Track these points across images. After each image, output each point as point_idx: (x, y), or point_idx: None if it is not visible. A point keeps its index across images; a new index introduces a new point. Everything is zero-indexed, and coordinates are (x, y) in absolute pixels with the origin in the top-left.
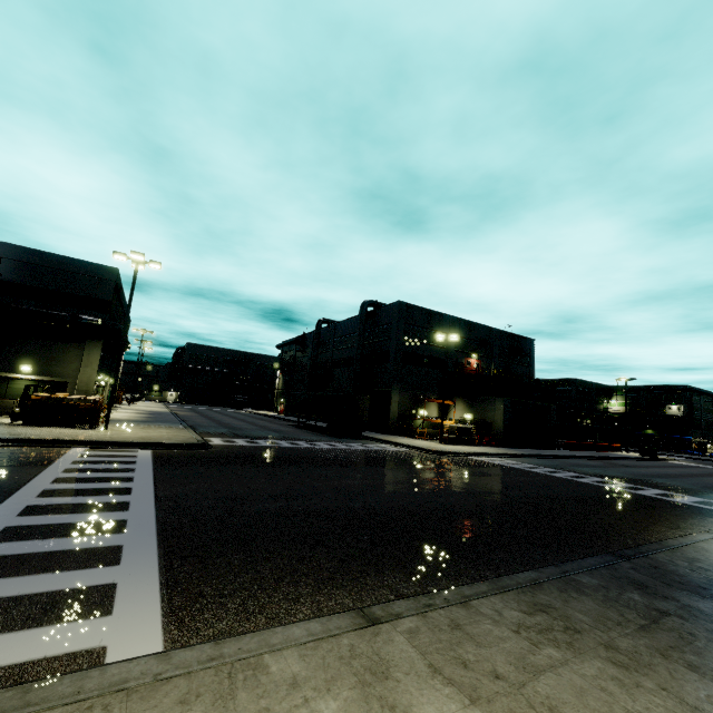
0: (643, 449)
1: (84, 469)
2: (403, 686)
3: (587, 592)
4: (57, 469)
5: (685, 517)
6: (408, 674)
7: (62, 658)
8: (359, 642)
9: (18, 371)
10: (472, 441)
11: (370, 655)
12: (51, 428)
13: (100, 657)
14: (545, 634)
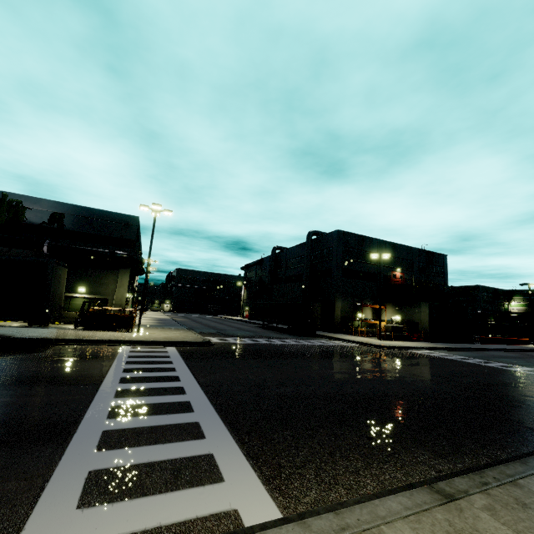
0: None
1: (138, 362)
2: None
3: None
4: (121, 362)
5: None
6: None
7: (210, 519)
8: (451, 517)
9: (76, 292)
10: (405, 337)
11: (471, 531)
12: (103, 331)
13: (238, 519)
14: None
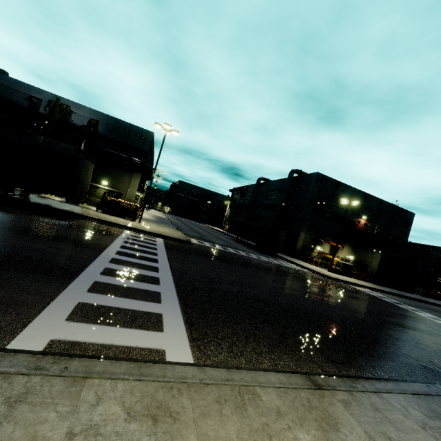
0: None
1: (133, 243)
2: (350, 440)
3: None
4: (121, 240)
5: None
6: (351, 433)
7: (145, 350)
8: (312, 398)
9: (101, 184)
10: (352, 275)
11: (322, 410)
12: (115, 217)
13: (163, 356)
14: None
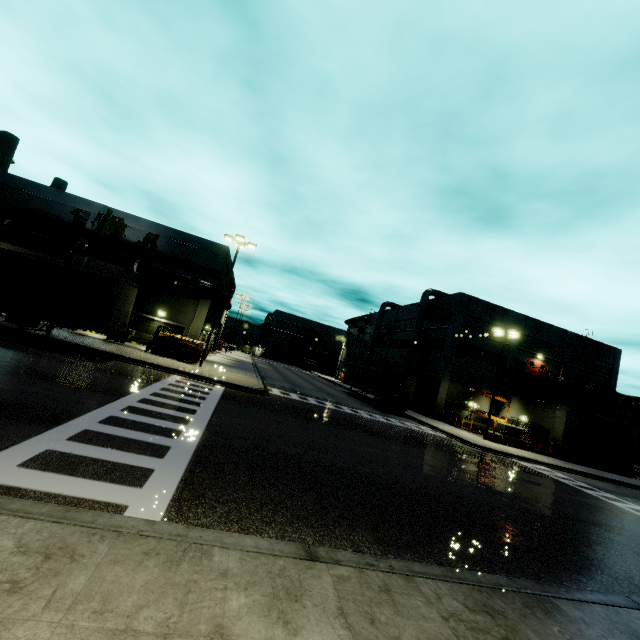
0: None
1: (173, 390)
2: (306, 612)
3: (559, 618)
4: (157, 386)
5: None
6: (316, 606)
7: (101, 504)
8: (291, 567)
9: (156, 315)
10: (522, 444)
11: (294, 580)
12: (167, 358)
13: (122, 511)
14: (476, 633)
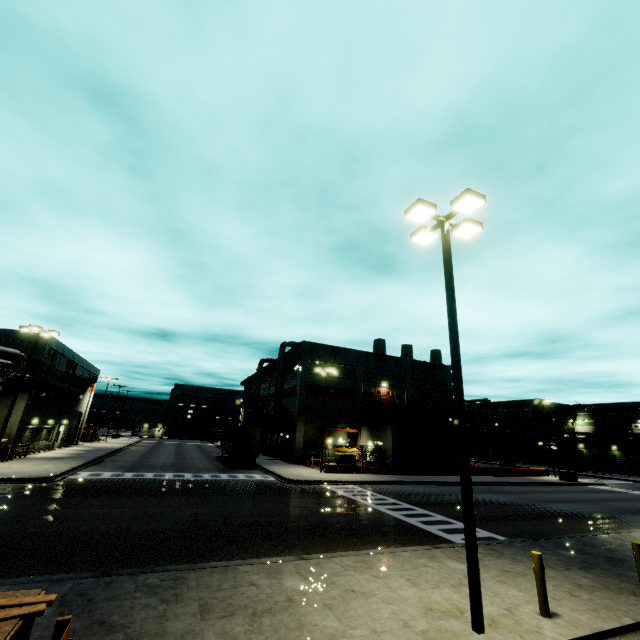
0: (561, 473)
1: None
2: None
3: None
4: None
5: (369, 543)
6: None
7: None
8: None
9: None
10: (358, 469)
11: None
12: None
13: None
14: None
